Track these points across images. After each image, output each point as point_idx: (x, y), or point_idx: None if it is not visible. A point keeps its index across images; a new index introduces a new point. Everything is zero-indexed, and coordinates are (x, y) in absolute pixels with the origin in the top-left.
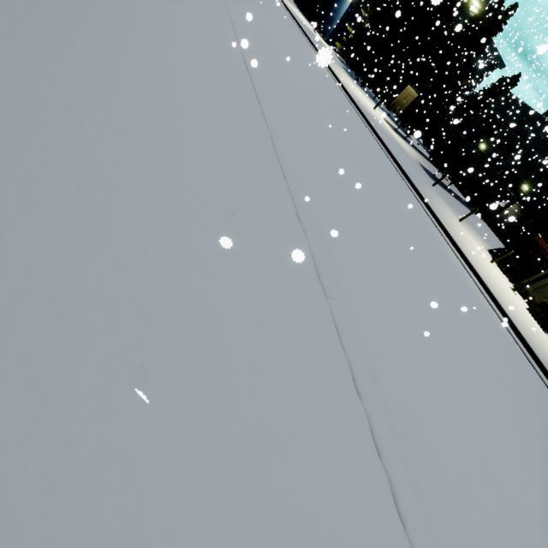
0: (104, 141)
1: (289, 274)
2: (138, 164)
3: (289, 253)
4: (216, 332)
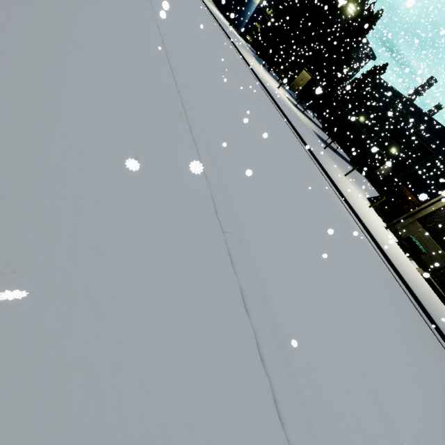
0: (0, 88)
1: (188, 211)
2: (37, 111)
3: (190, 193)
4: (105, 261)
